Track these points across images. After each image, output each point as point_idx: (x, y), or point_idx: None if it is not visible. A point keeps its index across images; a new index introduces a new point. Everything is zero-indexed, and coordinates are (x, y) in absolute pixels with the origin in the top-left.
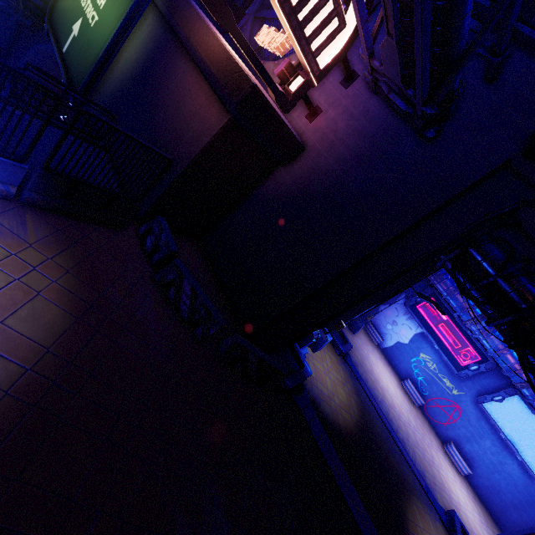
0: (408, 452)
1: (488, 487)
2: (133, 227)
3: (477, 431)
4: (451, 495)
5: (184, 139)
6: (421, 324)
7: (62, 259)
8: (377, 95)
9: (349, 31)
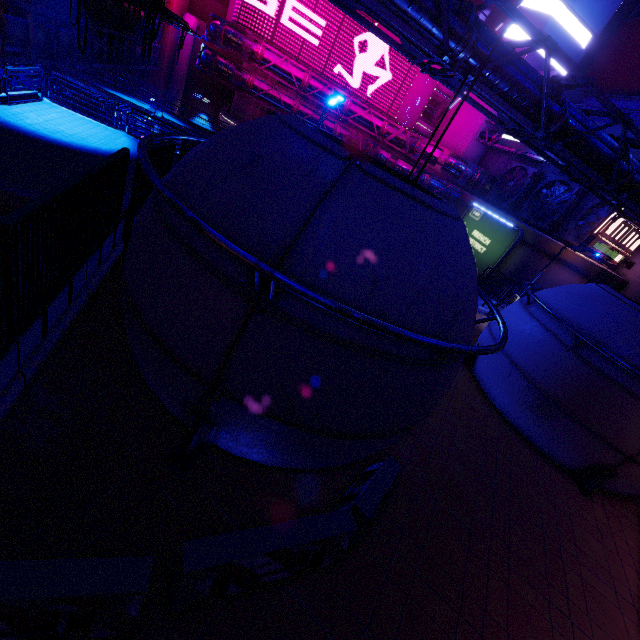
0: None
1: None
2: None
3: None
4: None
5: None
6: None
7: None
8: None
9: None
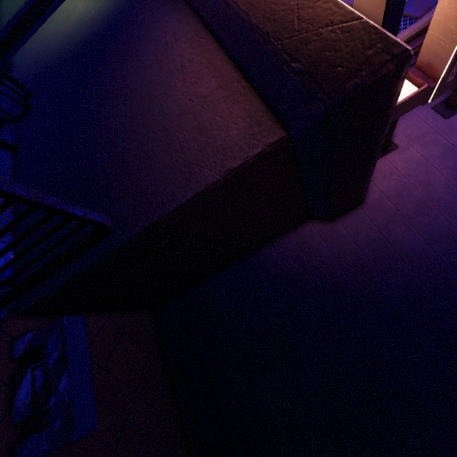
0: None
1: None
2: None
3: None
4: None
5: (155, 160)
6: None
7: None
8: None
9: None
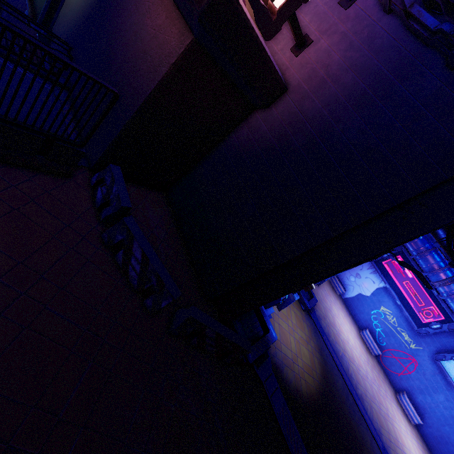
0: (366, 409)
1: (437, 437)
2: (84, 176)
3: (432, 385)
4: (404, 449)
5: (140, 70)
6: (385, 279)
7: None
8: (389, 15)
9: None
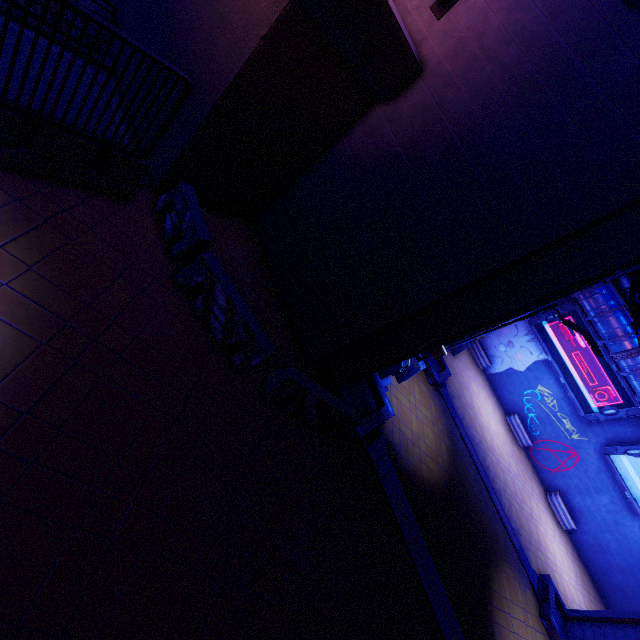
0: (503, 506)
1: (593, 545)
2: (147, 199)
3: (594, 485)
4: (548, 554)
5: (217, 46)
6: (547, 350)
7: (20, 248)
8: None
9: None
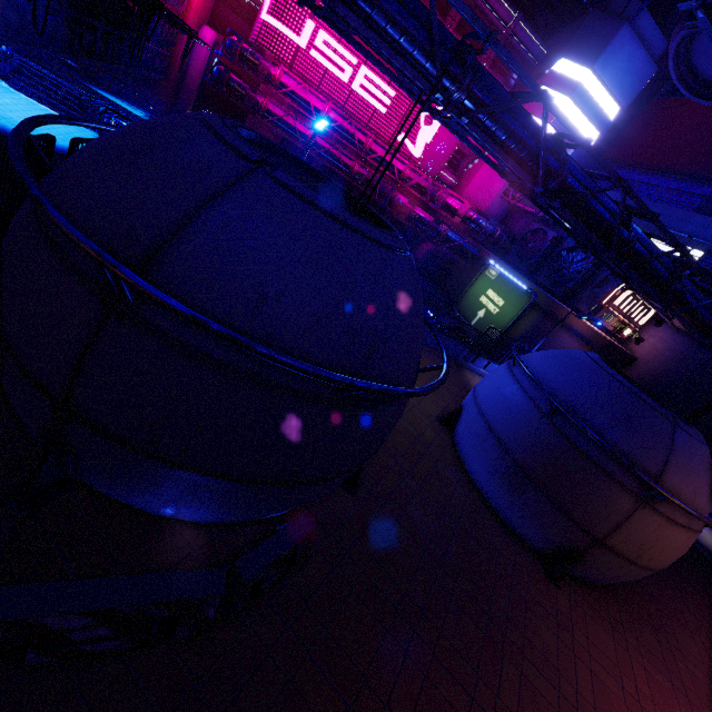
0: None
1: None
2: None
3: None
4: None
5: None
6: None
7: None
8: (679, 330)
9: (653, 310)
